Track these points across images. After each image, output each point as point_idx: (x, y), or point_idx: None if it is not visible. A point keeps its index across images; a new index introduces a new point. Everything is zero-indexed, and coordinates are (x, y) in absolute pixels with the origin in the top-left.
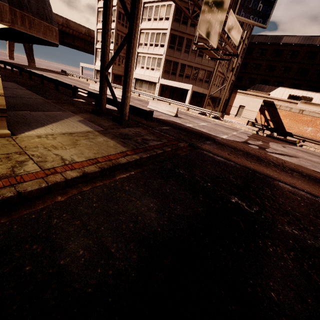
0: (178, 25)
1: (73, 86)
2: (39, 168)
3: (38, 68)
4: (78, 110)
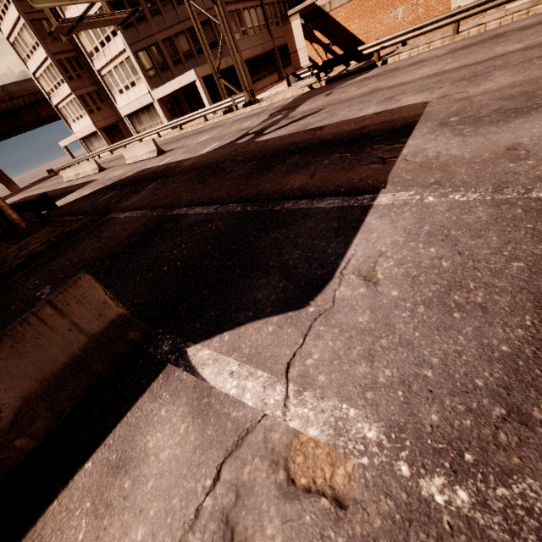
0: None
1: None
2: None
3: (22, 189)
4: None
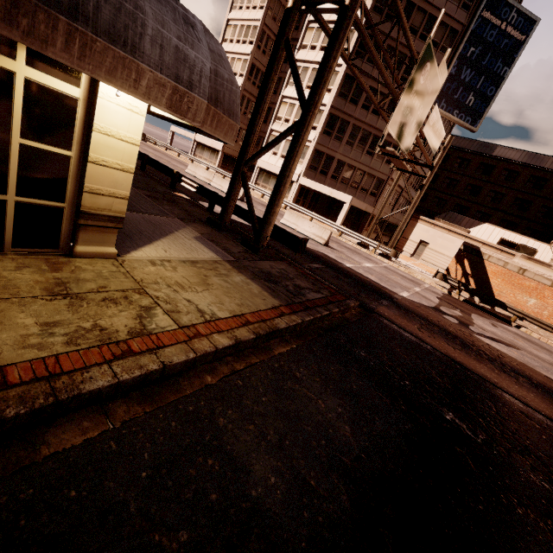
0: (343, 103)
1: (175, 171)
2: (175, 324)
3: None
4: (186, 215)
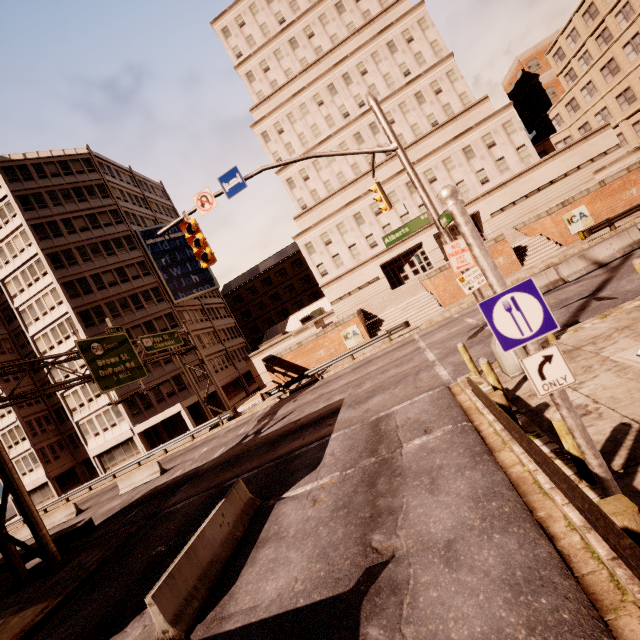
0: None
1: None
2: None
3: None
4: None
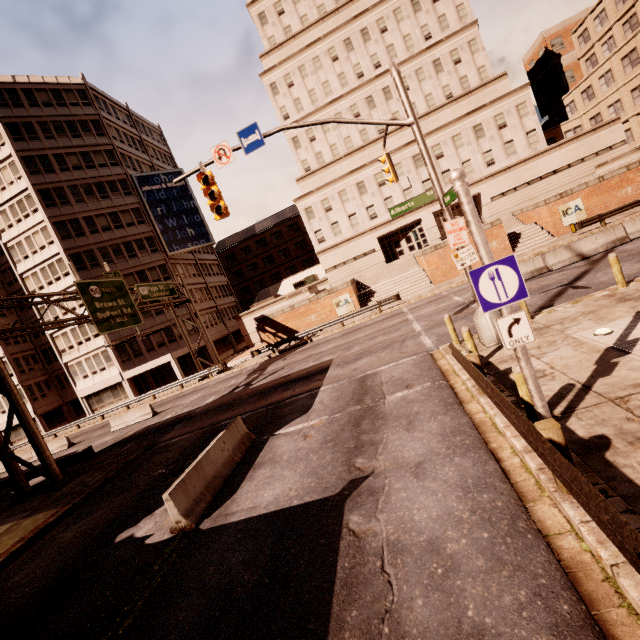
0: None
1: None
2: None
3: None
4: None
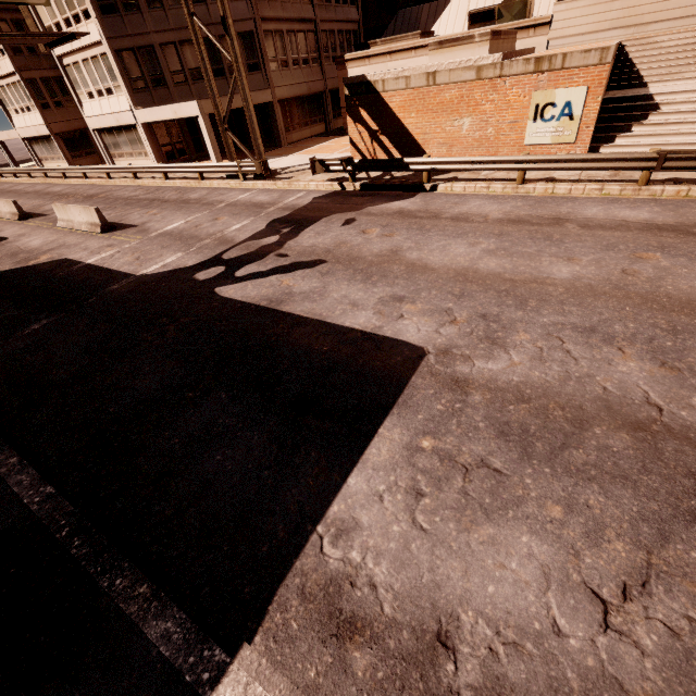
0: None
1: None
2: None
3: None
4: None
